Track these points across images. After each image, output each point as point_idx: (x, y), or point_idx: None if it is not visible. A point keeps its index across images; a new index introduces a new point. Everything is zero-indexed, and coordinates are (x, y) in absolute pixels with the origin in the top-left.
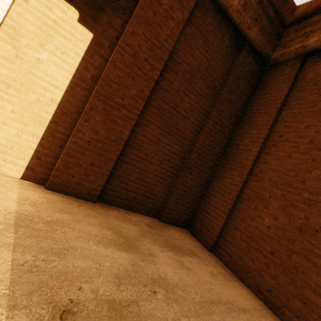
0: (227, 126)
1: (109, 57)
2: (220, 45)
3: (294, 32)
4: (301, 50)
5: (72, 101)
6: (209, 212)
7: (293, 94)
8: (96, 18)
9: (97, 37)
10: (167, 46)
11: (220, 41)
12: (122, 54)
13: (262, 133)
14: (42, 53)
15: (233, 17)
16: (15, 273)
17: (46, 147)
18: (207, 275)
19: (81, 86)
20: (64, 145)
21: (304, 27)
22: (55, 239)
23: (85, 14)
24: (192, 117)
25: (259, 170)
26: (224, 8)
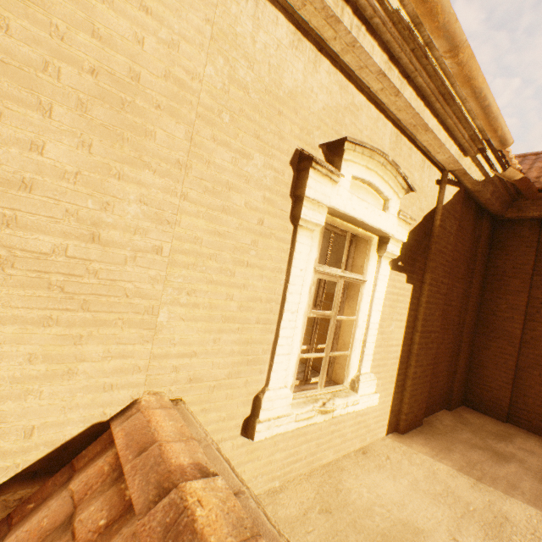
0: (478, 293)
1: (419, 295)
2: (468, 225)
3: (529, 200)
4: (538, 216)
5: (404, 348)
6: (486, 384)
7: (540, 259)
8: (413, 270)
9: (413, 285)
10: (449, 260)
11: (468, 222)
12: (430, 290)
13: (520, 300)
14: (392, 325)
15: (479, 200)
16: (536, 507)
17: (395, 398)
18: (540, 449)
19: (408, 333)
20: (402, 388)
21: (540, 199)
22: (495, 477)
23: (408, 273)
24: (457, 302)
25: (529, 338)
26: (474, 196)
